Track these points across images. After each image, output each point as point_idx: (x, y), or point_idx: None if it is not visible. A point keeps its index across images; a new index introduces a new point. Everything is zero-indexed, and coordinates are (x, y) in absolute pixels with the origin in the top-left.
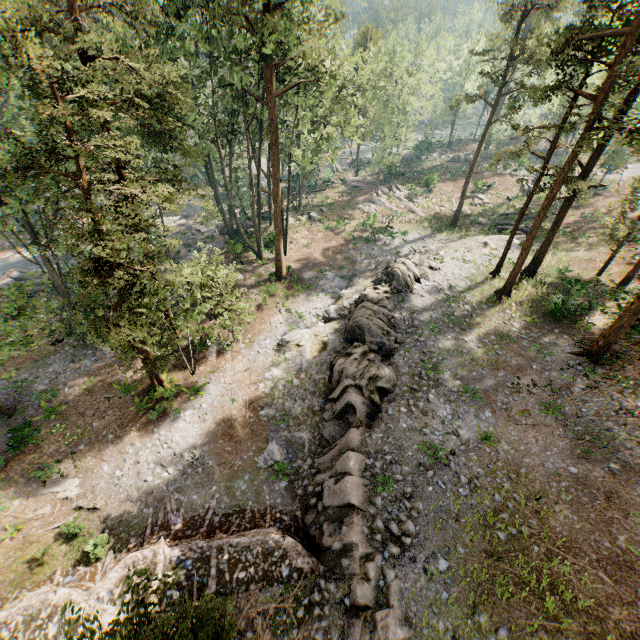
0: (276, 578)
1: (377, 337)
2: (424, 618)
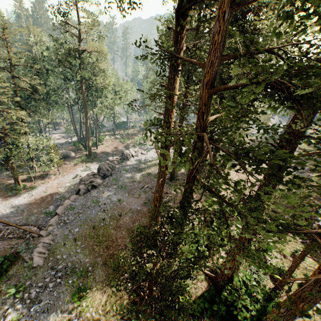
0: (23, 238)
1: (104, 171)
2: (57, 239)
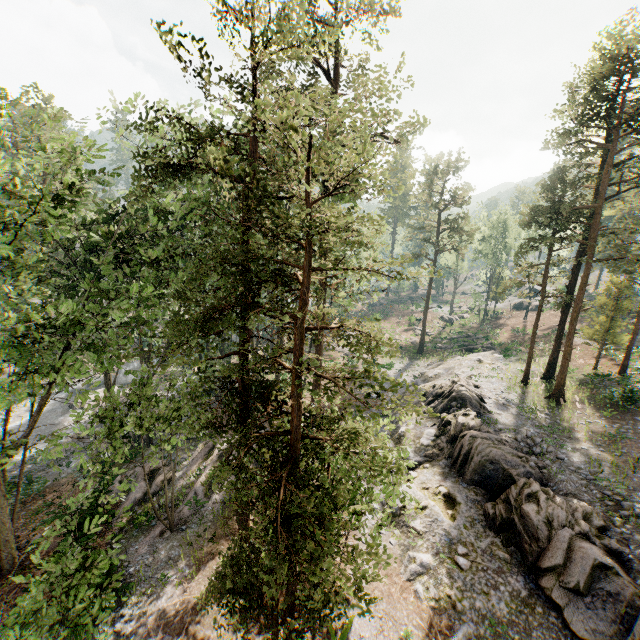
0: None
1: (519, 467)
2: None
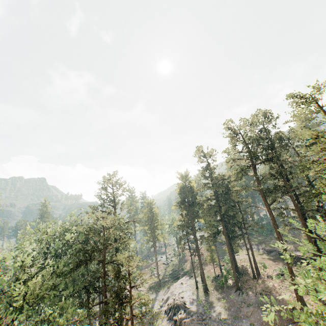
0: None
1: None
2: None
